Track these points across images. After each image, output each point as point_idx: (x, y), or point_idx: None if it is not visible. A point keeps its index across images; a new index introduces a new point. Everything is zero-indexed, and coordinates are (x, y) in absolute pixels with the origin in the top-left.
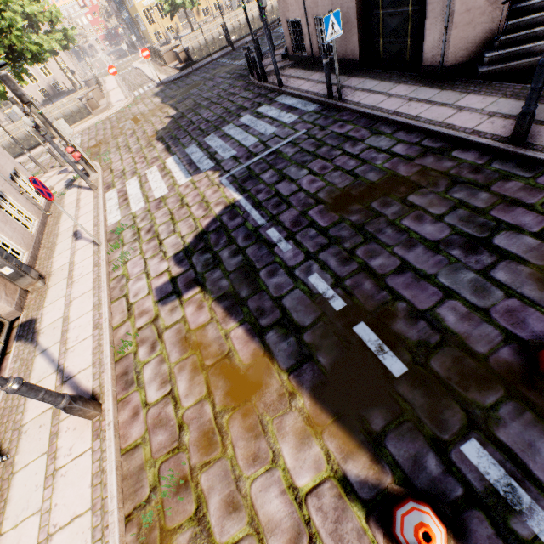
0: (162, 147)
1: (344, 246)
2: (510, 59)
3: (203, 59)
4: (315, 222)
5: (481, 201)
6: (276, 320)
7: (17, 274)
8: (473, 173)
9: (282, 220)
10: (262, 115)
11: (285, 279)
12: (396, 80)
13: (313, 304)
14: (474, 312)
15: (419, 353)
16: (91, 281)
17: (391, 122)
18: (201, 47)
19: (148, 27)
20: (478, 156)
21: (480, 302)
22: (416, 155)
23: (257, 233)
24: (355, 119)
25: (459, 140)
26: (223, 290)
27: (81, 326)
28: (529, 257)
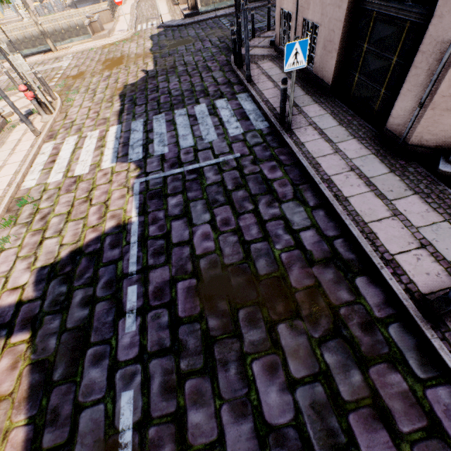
0: (118, 108)
1: (180, 365)
2: None
3: (209, 12)
4: (176, 303)
5: (349, 385)
6: (58, 444)
7: None
8: (362, 330)
9: (150, 279)
10: (215, 111)
11: (102, 378)
12: (353, 130)
13: (102, 444)
14: None
15: None
16: None
17: (320, 191)
18: None
19: None
20: (381, 303)
21: None
22: (320, 258)
23: (120, 284)
24: (290, 165)
25: (372, 263)
26: (45, 353)
27: None
28: None
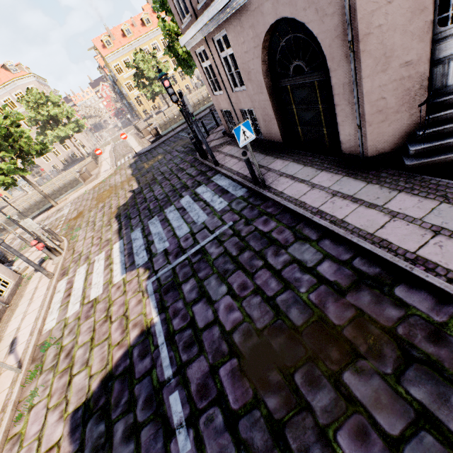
0: (116, 227)
1: None
2: (440, 150)
3: (169, 133)
4: (224, 395)
5: None
6: None
7: None
8: (433, 343)
9: (189, 378)
10: (198, 197)
11: None
12: (318, 165)
13: None
14: None
15: None
16: None
17: (315, 223)
18: (175, 116)
19: (138, 108)
20: (433, 305)
21: None
22: (348, 284)
23: (160, 397)
24: (279, 213)
25: (400, 268)
26: None
27: None
28: None
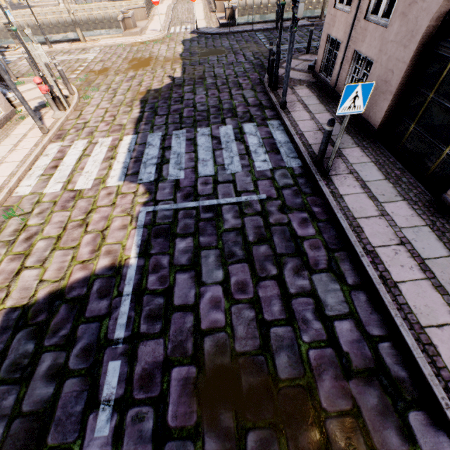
0: (136, 115)
1: None
2: None
3: (246, 24)
4: (166, 402)
5: None
6: None
7: None
8: None
9: (138, 355)
10: (242, 136)
11: None
12: (403, 189)
13: None
14: None
15: None
16: None
17: (361, 264)
18: (261, 5)
19: None
20: None
21: None
22: (360, 368)
23: (100, 355)
24: (325, 221)
25: (431, 393)
26: None
27: None
28: None
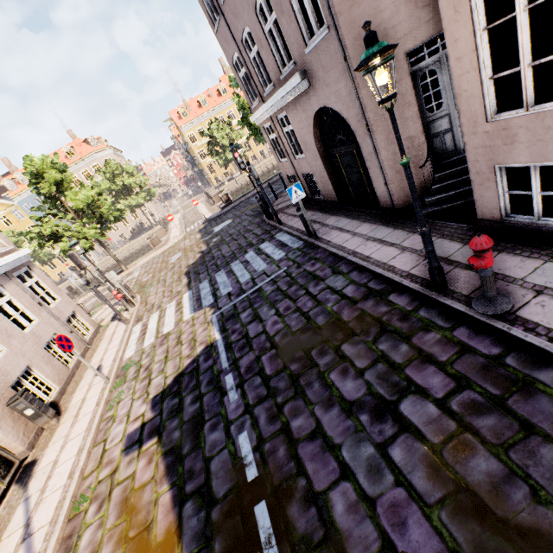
0: (186, 281)
1: (277, 400)
2: (448, 200)
3: (239, 199)
4: (264, 369)
5: (400, 354)
6: (198, 487)
7: (37, 414)
8: (401, 321)
9: (240, 365)
10: (261, 251)
11: (221, 435)
12: (363, 218)
13: (232, 470)
14: (362, 501)
15: (300, 552)
16: (87, 422)
17: (350, 261)
18: (247, 183)
19: (210, 175)
20: (409, 301)
21: (370, 488)
22: (360, 297)
23: (218, 378)
24: (325, 257)
25: (396, 283)
26: (172, 442)
27: (61, 473)
28: (427, 431)
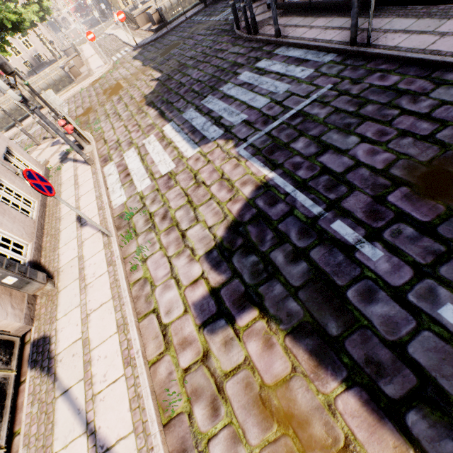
0: (155, 113)
1: None
2: None
3: (176, 19)
4: (406, 213)
5: None
6: (413, 390)
7: (22, 281)
8: None
9: (349, 209)
10: (264, 70)
11: (395, 309)
12: (440, 15)
13: None
14: None
15: None
16: (108, 287)
17: None
18: (166, 10)
19: None
20: None
21: None
22: None
23: (318, 227)
24: (399, 67)
25: None
26: (295, 318)
27: (106, 358)
28: None
